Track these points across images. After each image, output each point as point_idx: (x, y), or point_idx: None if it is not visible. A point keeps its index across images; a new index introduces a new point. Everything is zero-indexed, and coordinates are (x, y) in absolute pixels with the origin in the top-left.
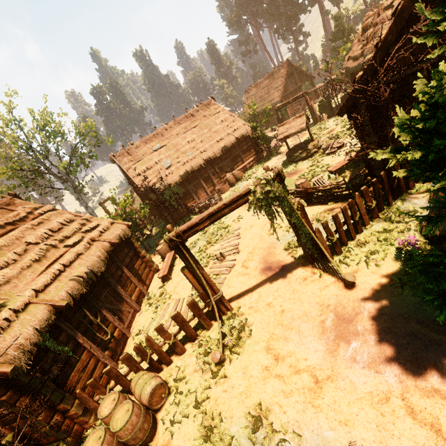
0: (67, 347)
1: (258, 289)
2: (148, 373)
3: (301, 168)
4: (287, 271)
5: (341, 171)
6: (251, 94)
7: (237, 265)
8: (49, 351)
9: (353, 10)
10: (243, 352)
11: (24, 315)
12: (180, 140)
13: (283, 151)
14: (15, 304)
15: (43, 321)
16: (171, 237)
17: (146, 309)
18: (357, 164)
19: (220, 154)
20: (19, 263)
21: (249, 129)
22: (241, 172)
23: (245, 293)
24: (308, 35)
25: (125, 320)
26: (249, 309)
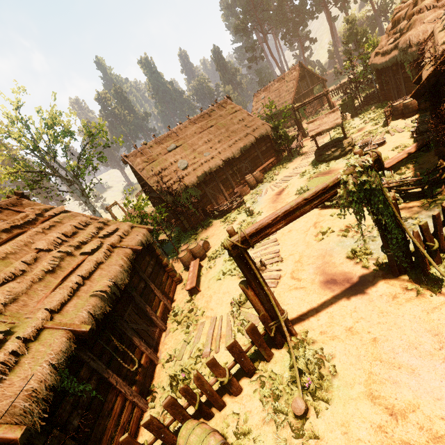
0: (89, 385)
1: (325, 308)
2: (200, 424)
3: (336, 168)
4: (361, 285)
5: (394, 168)
6: (261, 98)
7: (285, 277)
8: (68, 393)
9: (360, 17)
10: (333, 398)
11: (37, 345)
12: (196, 140)
13: (306, 152)
14: (25, 331)
15: (61, 353)
16: (234, 242)
17: (174, 328)
18: (415, 159)
19: (239, 155)
20: (29, 275)
21: (269, 129)
22: (261, 174)
23: (308, 313)
24: (315, 41)
25: (150, 342)
26: (322, 335)
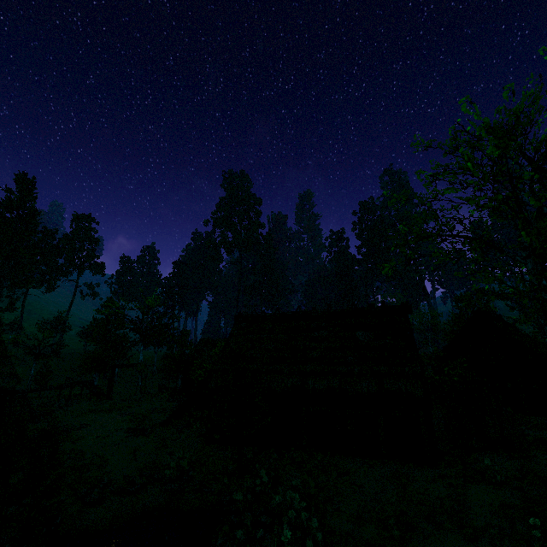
0: None
1: None
2: None
3: None
4: None
5: None
6: None
7: None
8: None
9: None
10: None
11: None
12: None
13: None
14: None
15: None
16: None
17: None
18: None
19: None
20: None
21: None
22: None
23: None
24: None
25: None
26: None
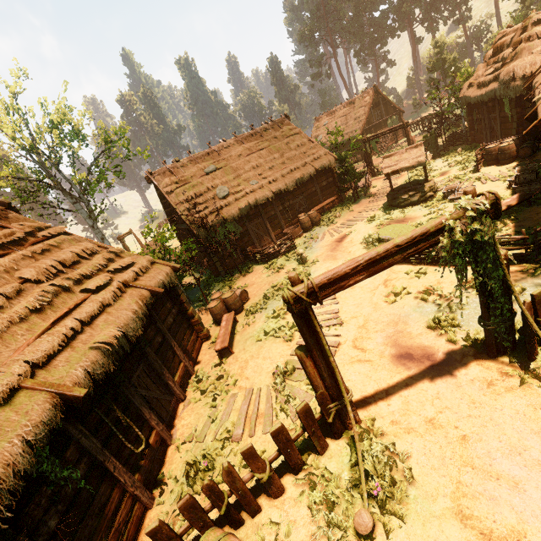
0: (77, 470)
1: (398, 390)
2: (227, 537)
3: (413, 216)
4: (446, 365)
5: None
6: (323, 123)
7: (345, 345)
8: (46, 482)
9: (448, 43)
10: (408, 514)
11: (7, 412)
12: (242, 163)
13: (375, 193)
14: None
15: (41, 426)
16: (298, 294)
17: (196, 398)
18: (513, 214)
19: (293, 188)
20: (7, 312)
21: (333, 161)
22: (318, 214)
23: (376, 395)
24: (393, 64)
25: (163, 415)
26: (393, 426)
